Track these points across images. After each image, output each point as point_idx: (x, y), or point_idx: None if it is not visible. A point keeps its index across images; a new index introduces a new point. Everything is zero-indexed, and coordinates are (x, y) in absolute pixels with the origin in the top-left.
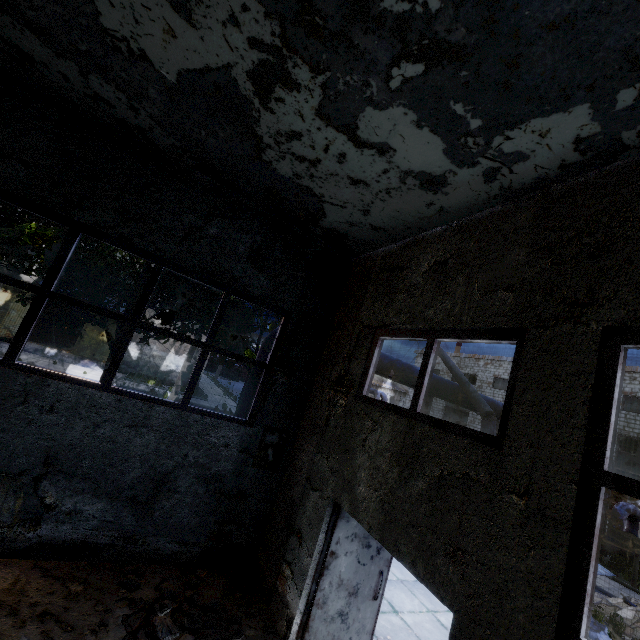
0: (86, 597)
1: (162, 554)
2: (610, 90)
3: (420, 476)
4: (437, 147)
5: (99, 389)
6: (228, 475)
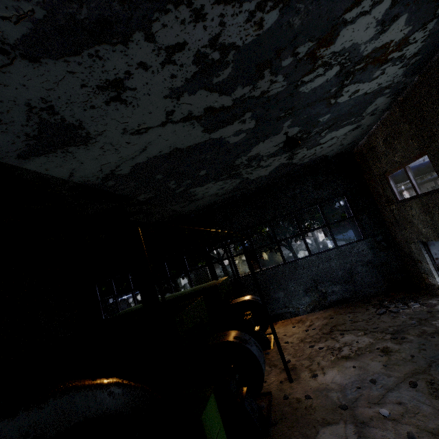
0: (356, 308)
1: (371, 294)
2: (380, 95)
3: (434, 213)
4: (347, 127)
5: (309, 257)
6: (372, 259)
